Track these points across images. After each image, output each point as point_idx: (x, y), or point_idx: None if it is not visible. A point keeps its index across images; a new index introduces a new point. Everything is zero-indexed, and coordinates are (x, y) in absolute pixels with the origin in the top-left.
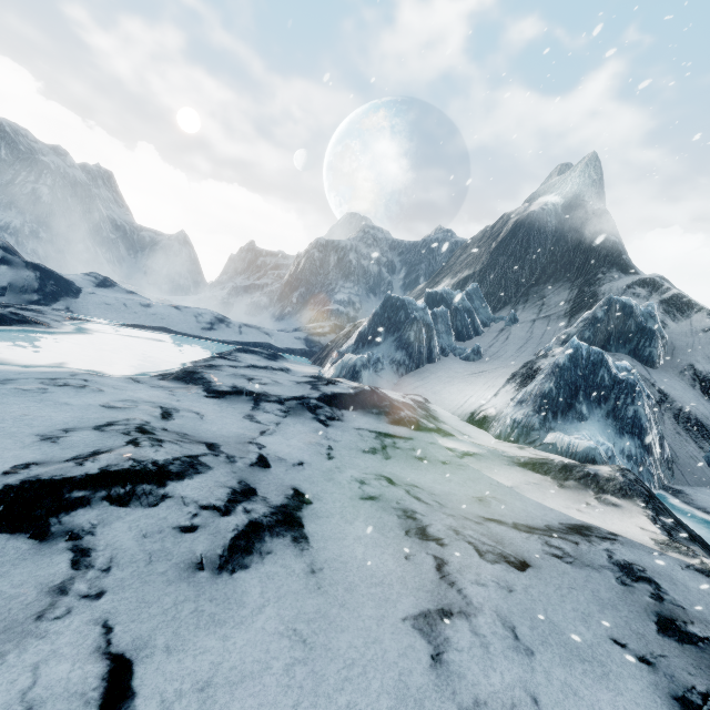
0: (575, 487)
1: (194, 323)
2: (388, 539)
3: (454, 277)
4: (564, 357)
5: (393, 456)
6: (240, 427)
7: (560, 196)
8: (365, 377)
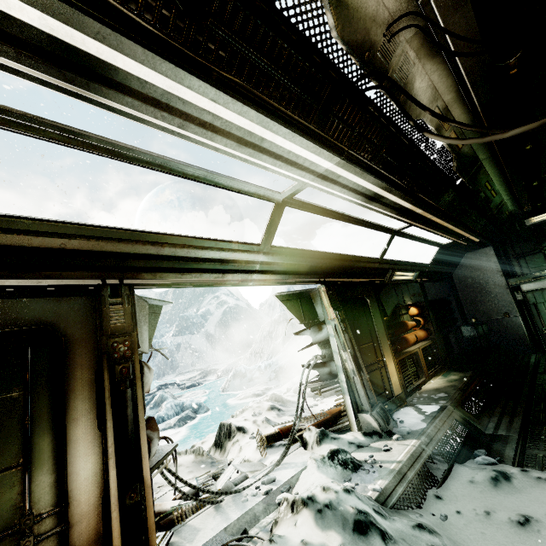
0: None
1: None
2: None
3: None
4: None
5: None
6: None
7: None
8: None
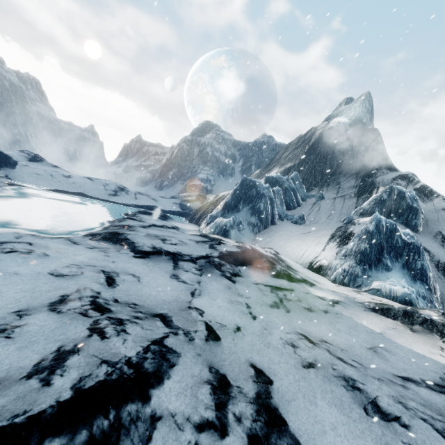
0: (423, 331)
1: (103, 190)
2: (357, 423)
3: (281, 167)
4: (372, 226)
5: (290, 308)
6: (172, 289)
7: (347, 118)
8: (232, 235)
